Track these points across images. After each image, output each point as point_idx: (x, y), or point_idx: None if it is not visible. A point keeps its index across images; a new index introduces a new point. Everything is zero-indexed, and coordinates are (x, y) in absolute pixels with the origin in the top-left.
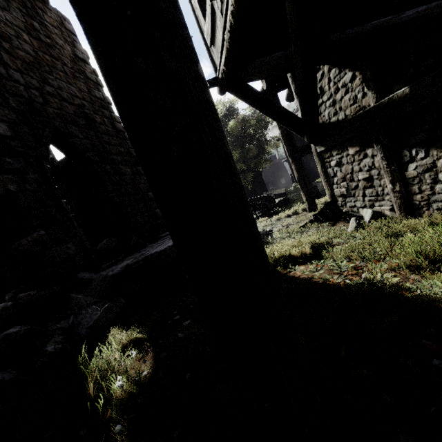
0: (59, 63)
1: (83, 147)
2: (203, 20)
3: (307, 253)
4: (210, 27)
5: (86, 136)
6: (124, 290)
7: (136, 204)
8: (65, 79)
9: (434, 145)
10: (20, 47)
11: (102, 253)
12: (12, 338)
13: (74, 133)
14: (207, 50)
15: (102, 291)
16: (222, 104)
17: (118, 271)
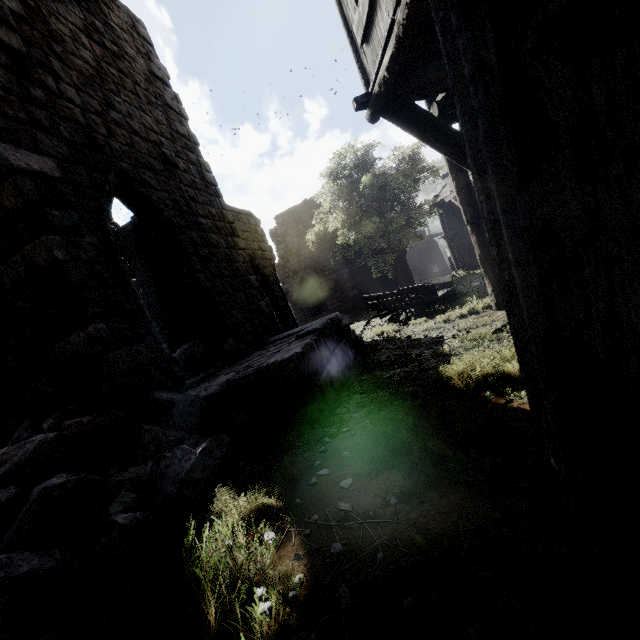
0: (128, 80)
1: (161, 203)
2: (353, 2)
3: None
4: (367, 11)
5: (165, 187)
6: (226, 421)
7: (232, 292)
8: (137, 103)
9: None
10: (76, 54)
11: (183, 364)
12: (56, 495)
13: (148, 182)
14: (354, 52)
15: (191, 421)
16: (353, 152)
17: (215, 391)
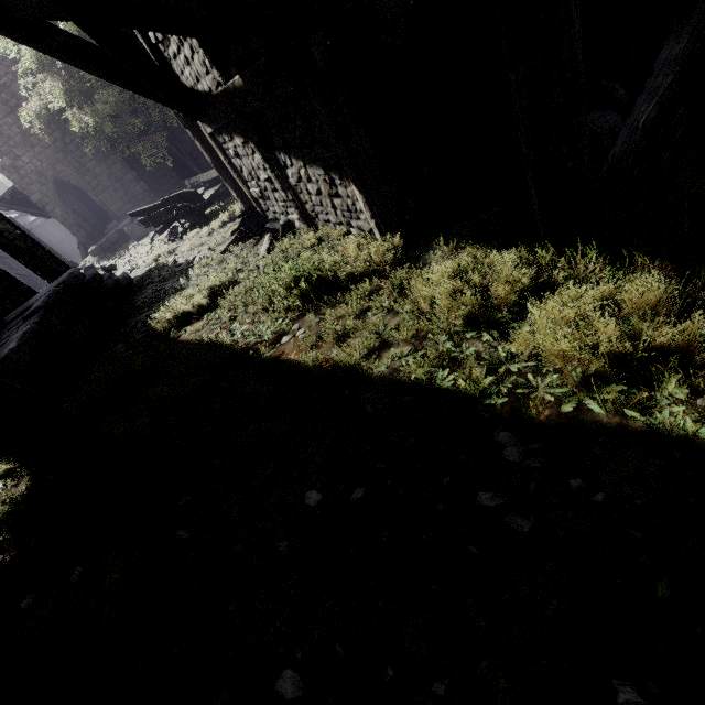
0: None
1: None
2: None
3: (205, 304)
4: None
5: None
6: None
7: None
8: None
9: (291, 153)
10: None
11: None
12: None
13: None
14: None
15: None
16: None
17: None
